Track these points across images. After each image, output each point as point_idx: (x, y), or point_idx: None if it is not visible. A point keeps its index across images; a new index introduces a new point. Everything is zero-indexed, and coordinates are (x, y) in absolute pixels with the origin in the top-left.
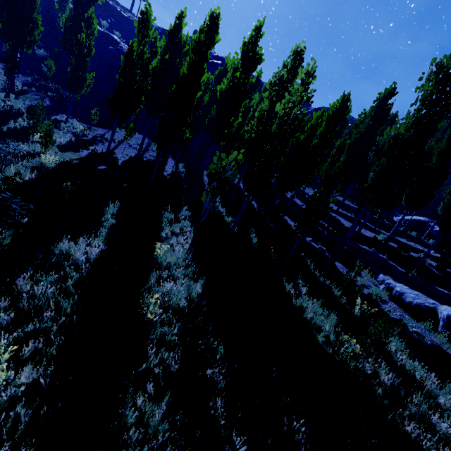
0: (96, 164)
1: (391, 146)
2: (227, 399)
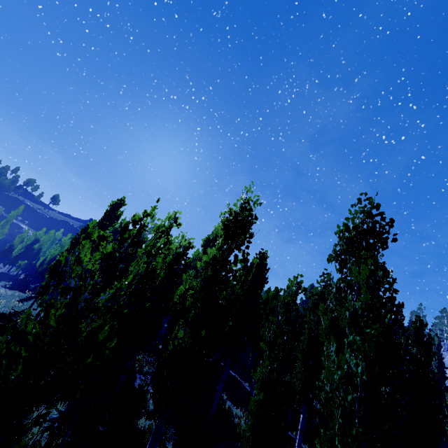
0: None
1: None
2: None
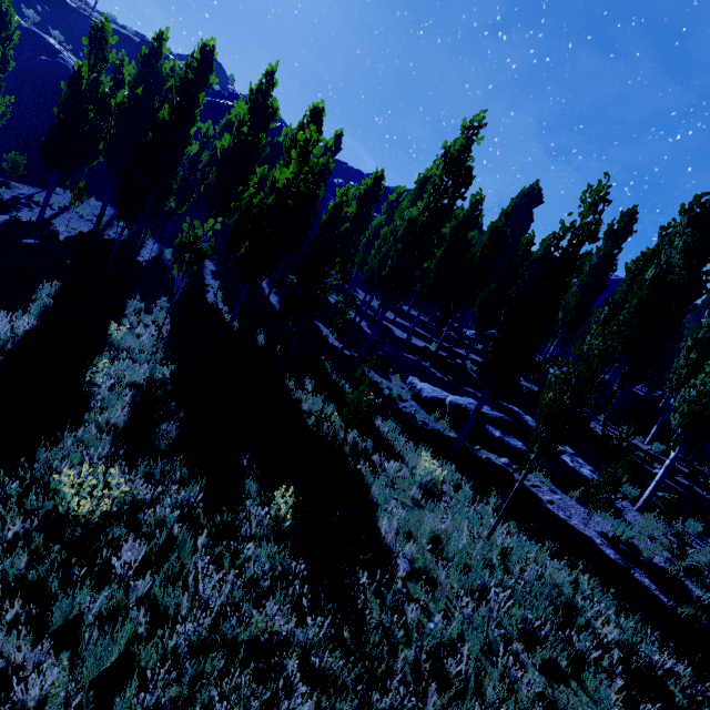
0: (19, 236)
1: (408, 231)
2: (177, 437)
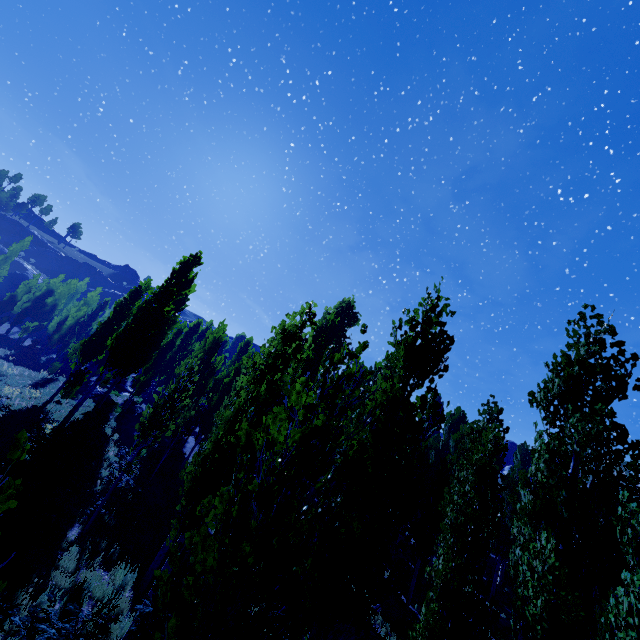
0: None
1: None
2: None
